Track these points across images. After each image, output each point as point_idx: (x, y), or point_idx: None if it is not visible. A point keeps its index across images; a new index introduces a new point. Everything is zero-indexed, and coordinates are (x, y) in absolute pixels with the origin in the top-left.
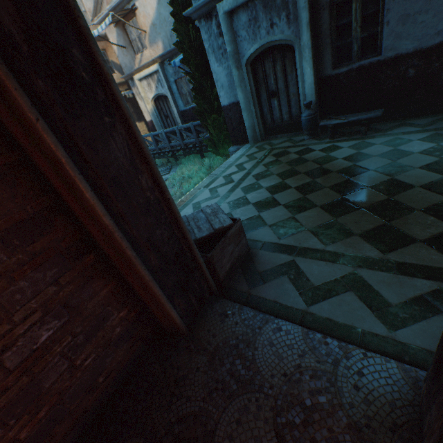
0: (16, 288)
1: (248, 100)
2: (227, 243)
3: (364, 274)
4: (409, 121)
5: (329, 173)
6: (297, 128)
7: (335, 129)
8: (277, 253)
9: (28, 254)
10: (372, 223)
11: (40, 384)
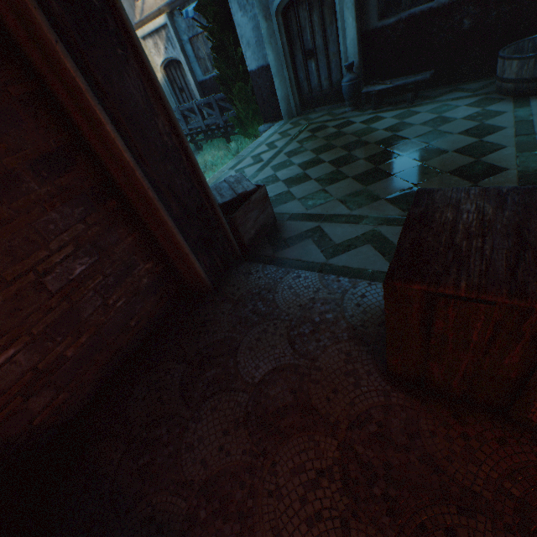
0: (50, 218)
1: (281, 63)
2: (251, 208)
3: (383, 230)
4: (461, 86)
5: (366, 145)
6: (339, 98)
7: (380, 97)
8: (304, 222)
9: (56, 188)
10: (400, 187)
11: (79, 313)
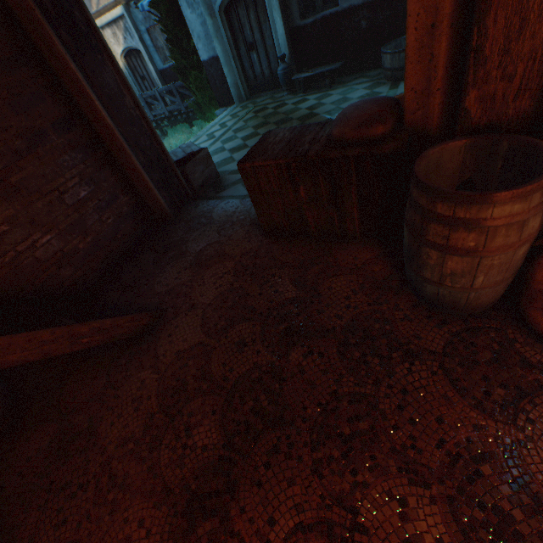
0: (64, 159)
1: (228, 54)
2: (197, 163)
3: None
4: (367, 73)
5: (291, 121)
6: (279, 85)
7: (308, 83)
8: (238, 174)
9: (67, 141)
10: None
11: (85, 222)
